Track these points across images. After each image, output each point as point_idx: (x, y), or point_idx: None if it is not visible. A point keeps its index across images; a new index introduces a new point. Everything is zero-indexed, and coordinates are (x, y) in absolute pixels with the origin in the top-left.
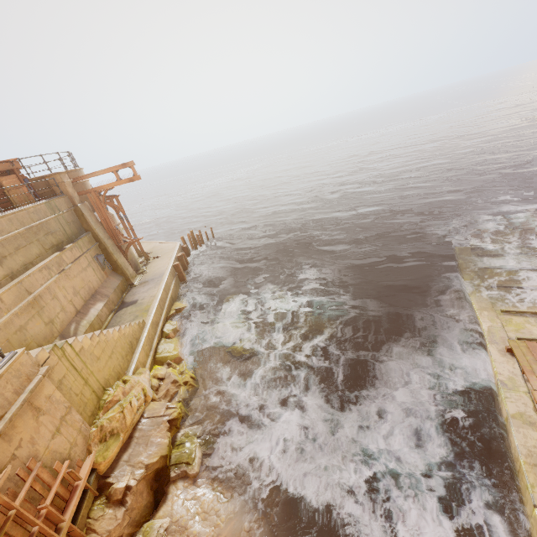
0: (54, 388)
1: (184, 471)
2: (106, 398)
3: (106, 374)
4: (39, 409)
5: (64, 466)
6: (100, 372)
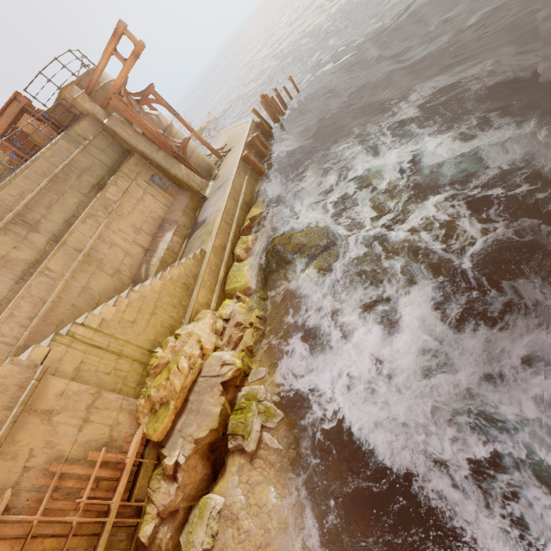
0: (66, 382)
1: (240, 445)
2: (153, 362)
3: (150, 335)
4: (49, 411)
5: (101, 454)
6: (140, 336)
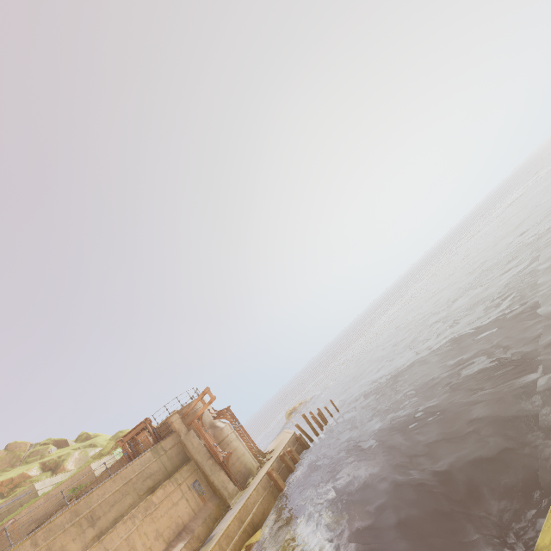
0: None
1: None
2: None
3: None
4: None
5: None
6: None
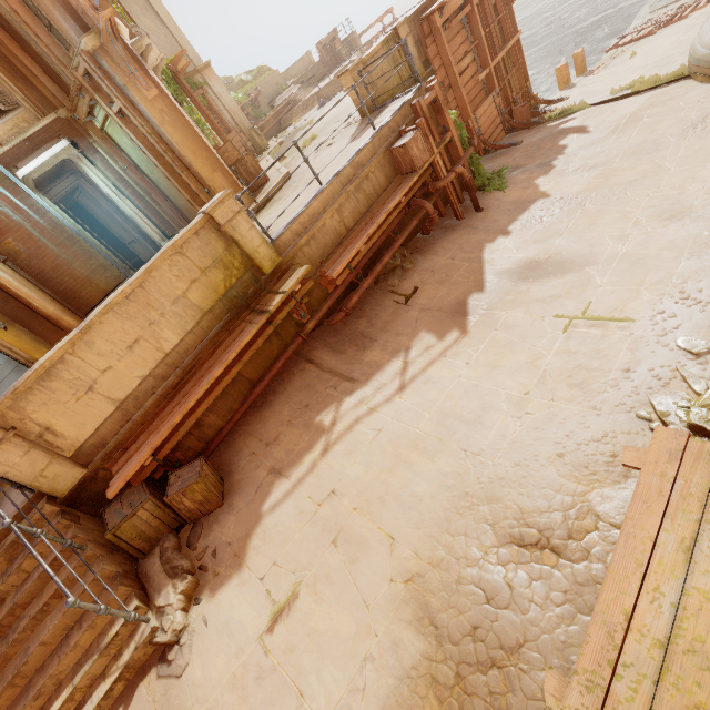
0: None
1: None
2: None
3: None
4: None
5: None
6: None
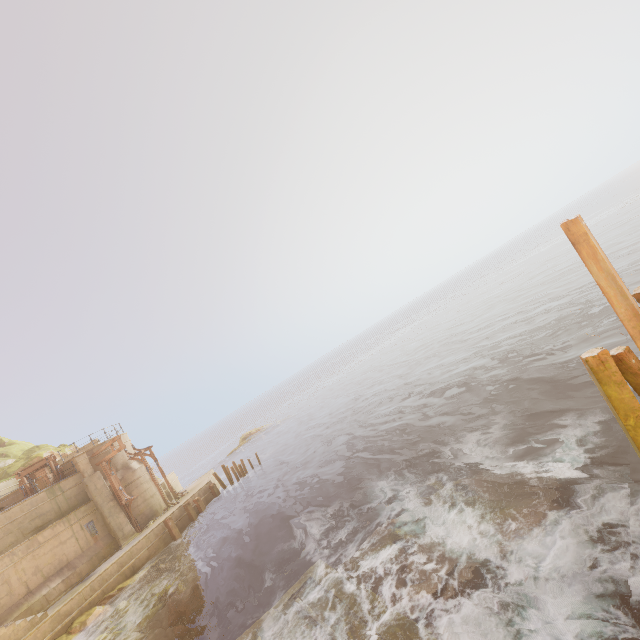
0: None
1: None
2: None
3: None
4: None
5: None
6: None
